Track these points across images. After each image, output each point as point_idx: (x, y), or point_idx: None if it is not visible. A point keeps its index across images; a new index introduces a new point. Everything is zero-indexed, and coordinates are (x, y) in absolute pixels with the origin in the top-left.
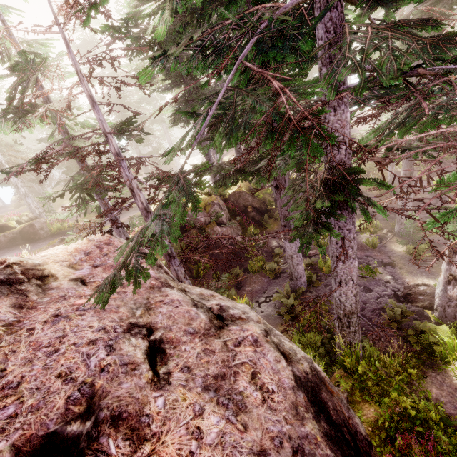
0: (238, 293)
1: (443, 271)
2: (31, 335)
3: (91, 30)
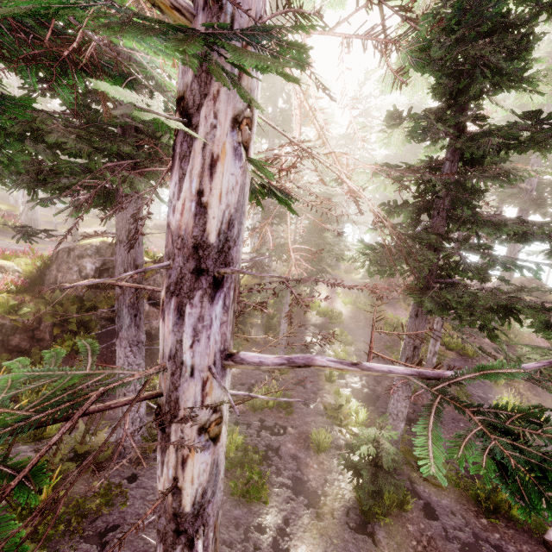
0: None
1: None
2: None
3: None
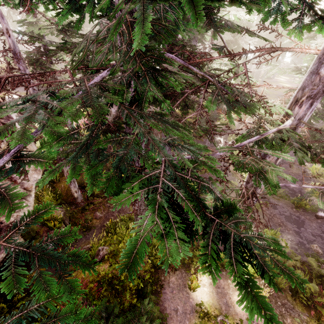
0: None
1: None
2: None
3: None
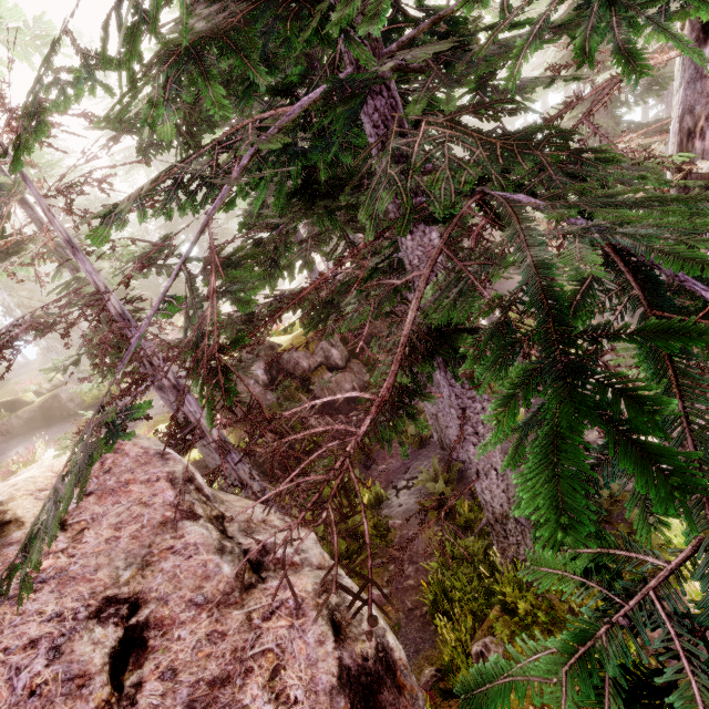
0: (366, 475)
1: None
2: None
3: (56, 150)
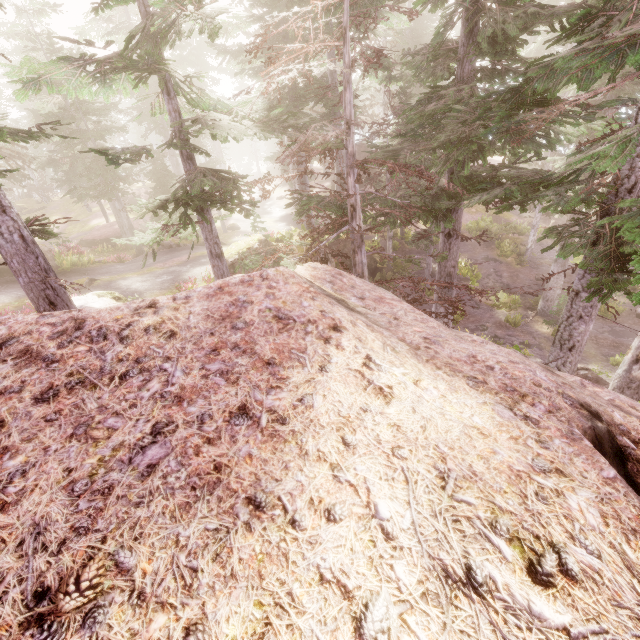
0: None
1: (633, 349)
2: (437, 352)
3: None
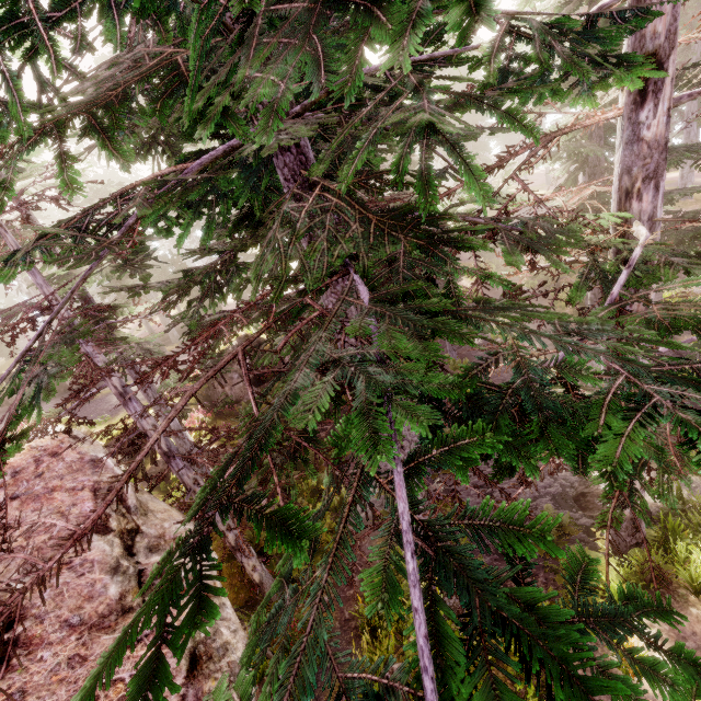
0: None
1: None
2: None
3: None
